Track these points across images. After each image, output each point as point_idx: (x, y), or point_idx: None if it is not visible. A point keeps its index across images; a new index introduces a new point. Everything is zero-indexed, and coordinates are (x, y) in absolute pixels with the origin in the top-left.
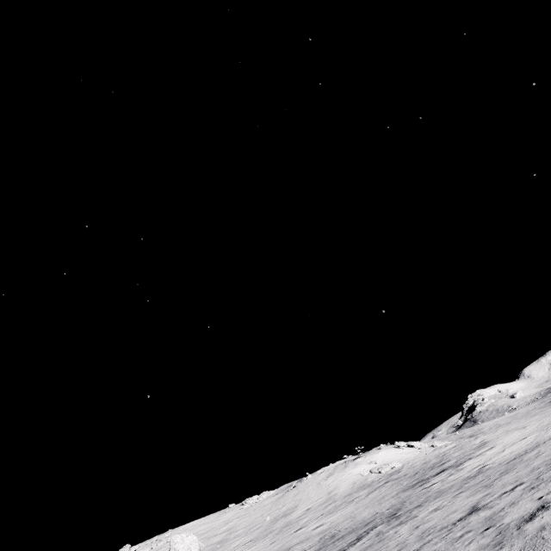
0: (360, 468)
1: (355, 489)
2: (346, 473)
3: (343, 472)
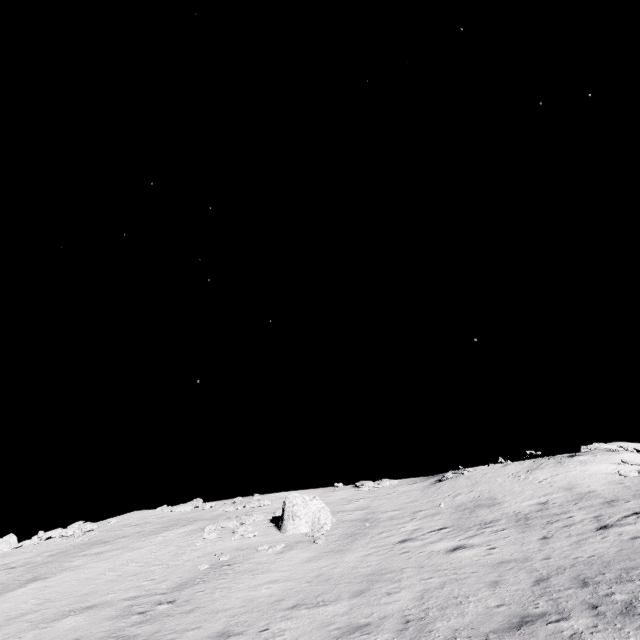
0: (602, 467)
1: None
2: (573, 469)
3: (565, 468)
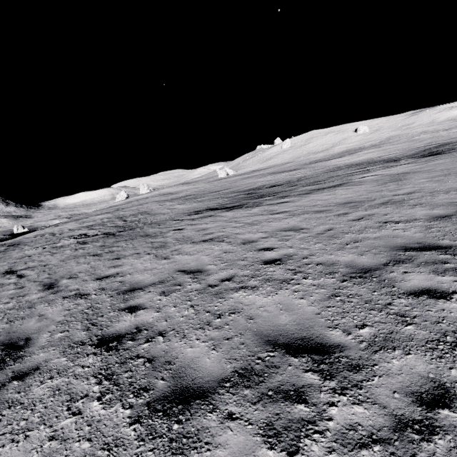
0: None
1: (446, 120)
2: (448, 113)
3: (447, 112)
